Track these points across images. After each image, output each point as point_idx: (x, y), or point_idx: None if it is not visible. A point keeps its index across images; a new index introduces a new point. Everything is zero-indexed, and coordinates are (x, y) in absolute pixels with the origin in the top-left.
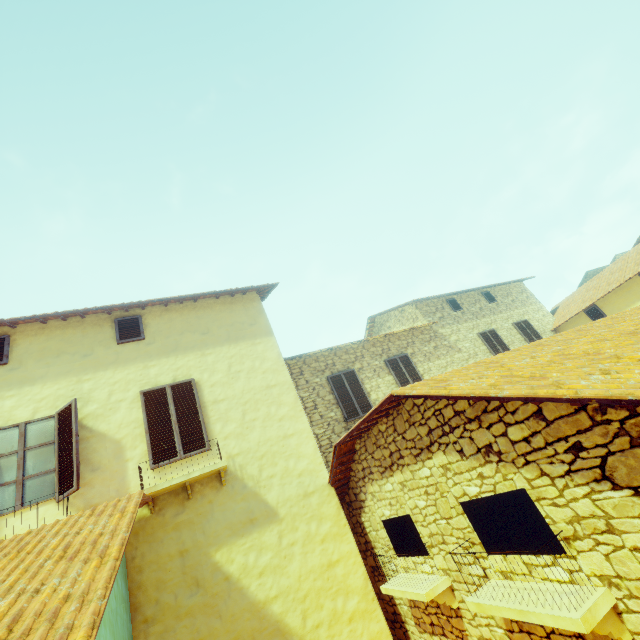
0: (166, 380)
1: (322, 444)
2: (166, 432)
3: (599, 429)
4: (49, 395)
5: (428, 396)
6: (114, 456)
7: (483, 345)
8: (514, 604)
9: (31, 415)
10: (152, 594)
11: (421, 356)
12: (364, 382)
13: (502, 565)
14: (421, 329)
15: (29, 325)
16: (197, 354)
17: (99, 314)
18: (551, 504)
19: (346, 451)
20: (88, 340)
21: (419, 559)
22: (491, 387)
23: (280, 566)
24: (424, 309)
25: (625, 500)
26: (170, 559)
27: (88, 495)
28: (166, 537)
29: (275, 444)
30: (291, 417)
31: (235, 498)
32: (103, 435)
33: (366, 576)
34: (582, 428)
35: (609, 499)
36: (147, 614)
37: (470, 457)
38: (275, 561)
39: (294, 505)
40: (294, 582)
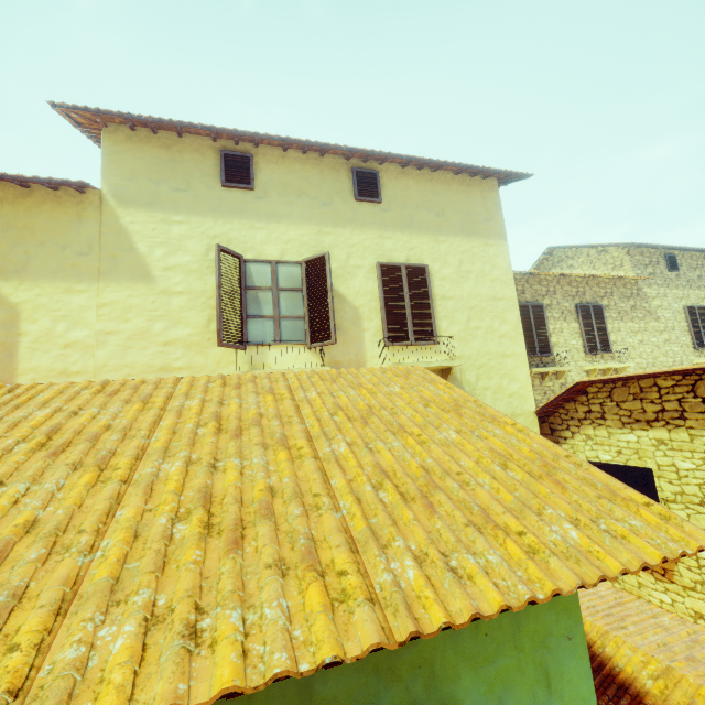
0: (400, 258)
1: None
2: (399, 314)
3: None
4: (294, 239)
5: None
6: (353, 322)
7: (685, 321)
8: None
9: (280, 255)
10: None
11: (615, 312)
12: (548, 321)
13: None
14: (625, 281)
15: (269, 148)
16: (430, 238)
17: (336, 156)
18: None
19: (577, 390)
20: (326, 186)
21: None
22: None
23: None
24: (636, 258)
25: None
26: None
27: (332, 351)
28: None
29: (493, 359)
30: (511, 337)
31: None
32: (343, 298)
33: None
34: None
35: None
36: None
37: None
38: None
39: None
40: None
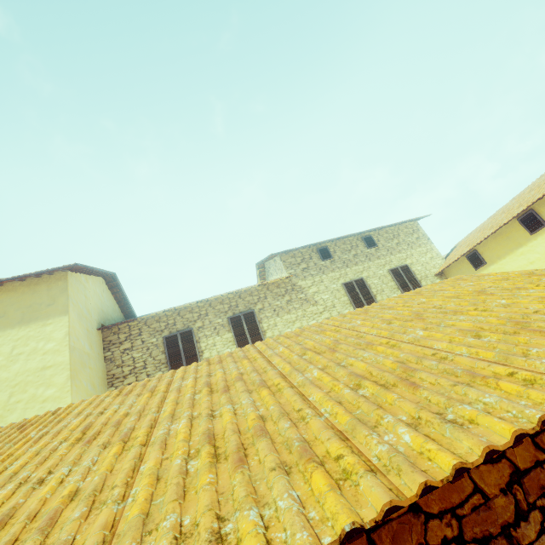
0: None
1: None
2: None
3: None
4: None
5: None
6: None
7: (345, 296)
8: None
9: None
10: None
11: (270, 311)
12: (201, 341)
13: None
14: (278, 282)
15: None
16: None
17: None
18: None
19: None
20: None
21: None
22: None
23: None
24: (288, 261)
25: None
26: None
27: None
28: None
29: None
30: (56, 398)
31: None
32: None
33: None
34: None
35: None
36: None
37: None
38: None
39: None
40: None
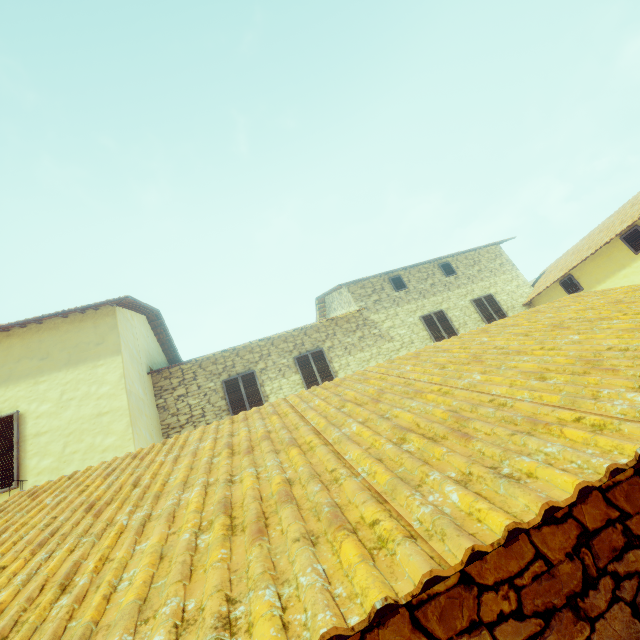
0: None
1: None
2: None
3: None
4: None
5: None
6: None
7: (424, 330)
8: None
9: None
10: None
11: (340, 349)
12: (265, 384)
13: None
14: (348, 317)
15: None
16: (30, 383)
17: None
18: None
19: None
20: None
21: None
22: None
23: None
24: (357, 292)
25: None
26: None
27: None
28: None
29: None
30: (117, 447)
31: None
32: None
33: None
34: None
35: None
36: None
37: None
38: None
39: None
40: None
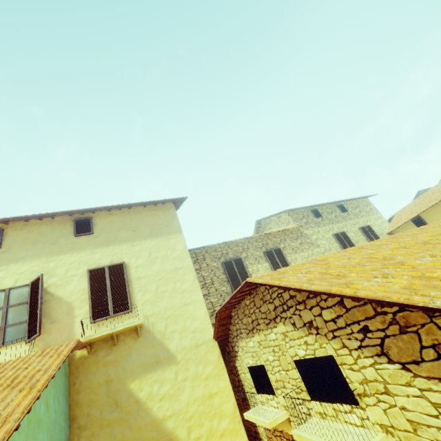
0: (106, 262)
1: (215, 309)
2: (103, 298)
3: (379, 318)
4: (26, 270)
5: (268, 284)
6: (66, 313)
7: (336, 243)
8: (321, 439)
9: (13, 283)
10: (85, 409)
11: (290, 249)
12: (248, 266)
13: (319, 408)
14: (291, 230)
15: (17, 222)
16: (128, 245)
17: (64, 216)
18: (349, 368)
19: (225, 316)
20: (55, 233)
21: (270, 396)
22: (307, 282)
23: (175, 395)
24: (294, 216)
25: (396, 371)
26: (99, 386)
27: (47, 339)
28: (97, 370)
29: (178, 309)
30: (190, 290)
31: (147, 346)
32: (60, 299)
33: (235, 405)
34: (368, 316)
35: (386, 369)
36: (81, 423)
37: (299, 329)
38: (171, 391)
39: (188, 352)
40: (184, 406)
